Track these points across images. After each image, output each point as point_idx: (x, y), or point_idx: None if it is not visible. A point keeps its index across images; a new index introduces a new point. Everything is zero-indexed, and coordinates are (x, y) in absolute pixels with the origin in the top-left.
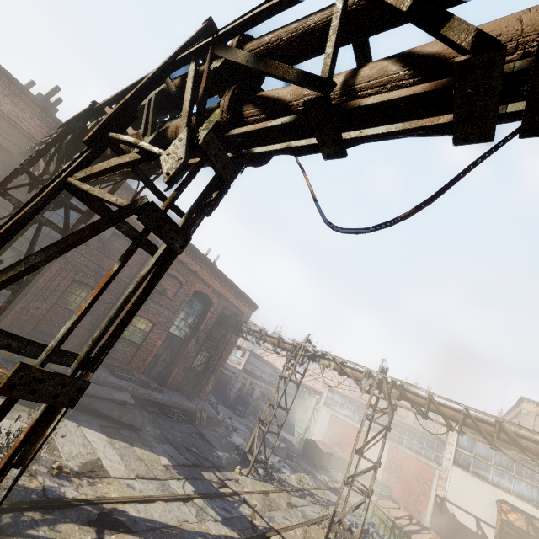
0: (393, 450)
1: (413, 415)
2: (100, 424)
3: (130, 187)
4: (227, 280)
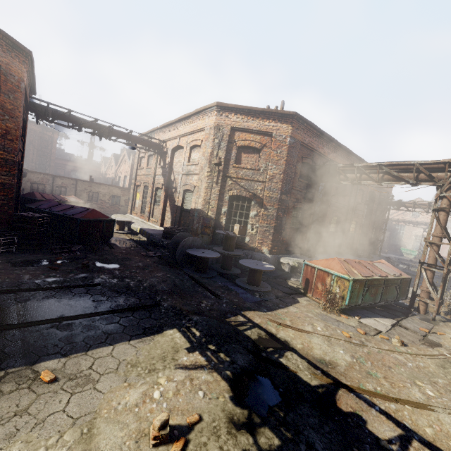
0: None
1: None
2: None
3: (346, 148)
4: None
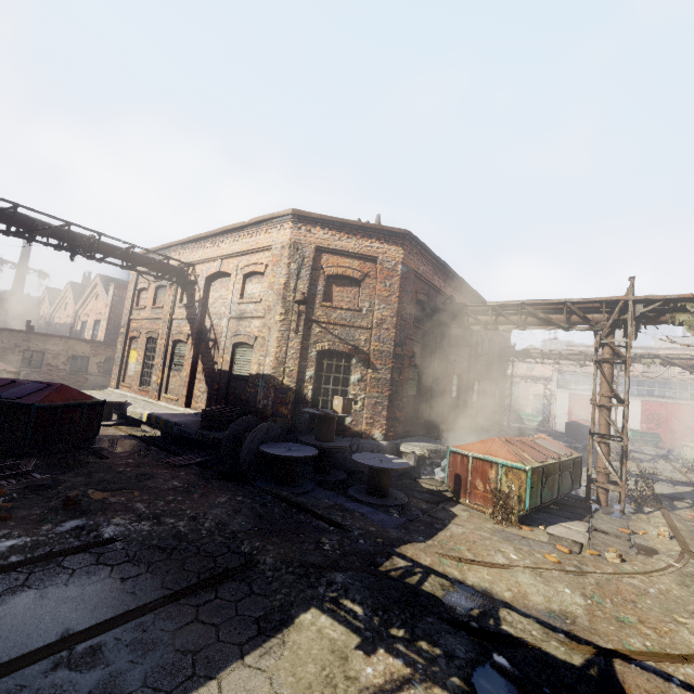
0: (646, 404)
1: (641, 365)
2: None
3: (463, 281)
4: None
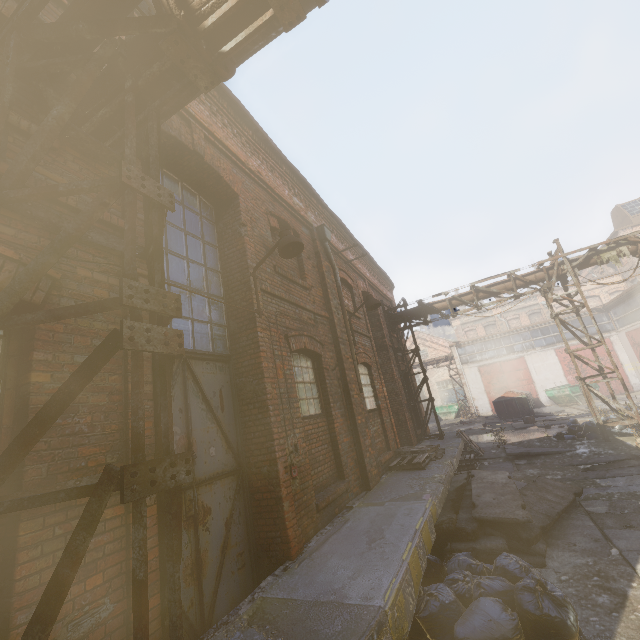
0: (561, 352)
1: (527, 318)
2: (595, 528)
3: (246, 112)
4: (371, 259)
